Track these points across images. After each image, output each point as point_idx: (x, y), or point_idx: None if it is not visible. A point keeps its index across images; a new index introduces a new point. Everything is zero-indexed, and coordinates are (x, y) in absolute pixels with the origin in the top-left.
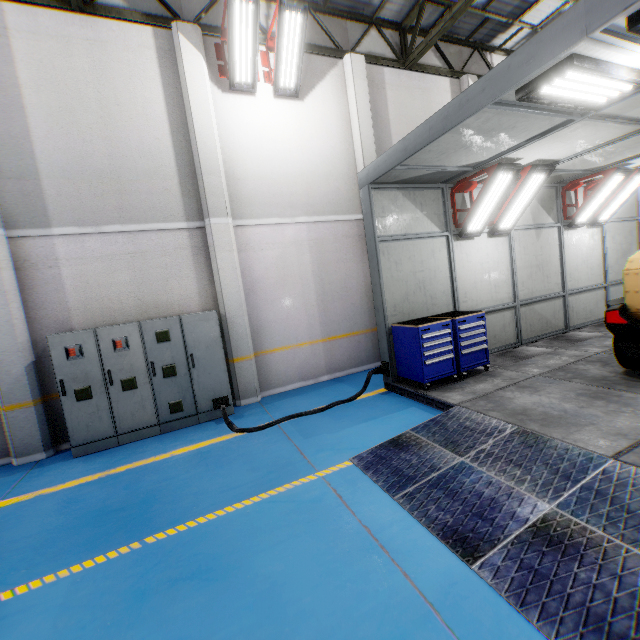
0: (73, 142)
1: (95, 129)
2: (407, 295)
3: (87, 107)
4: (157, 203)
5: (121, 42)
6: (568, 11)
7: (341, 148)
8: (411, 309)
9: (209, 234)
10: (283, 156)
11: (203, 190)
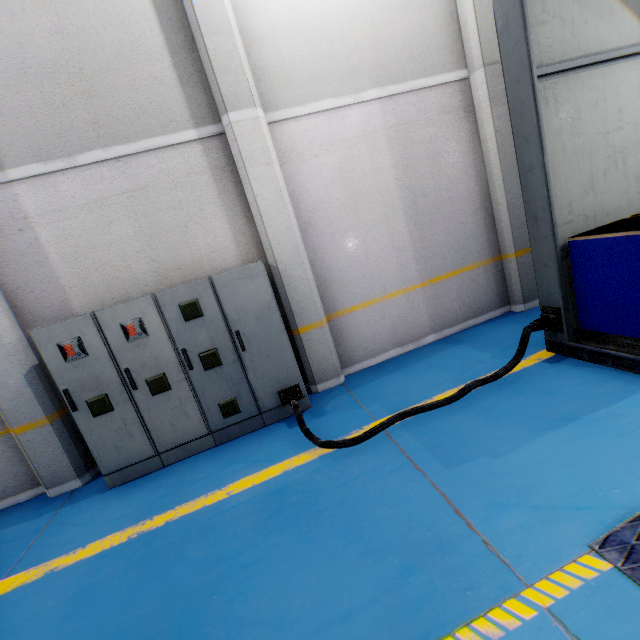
0: None
1: None
2: (591, 180)
3: None
4: (146, 104)
5: None
6: None
7: None
8: (598, 206)
9: (232, 141)
10: None
11: (209, 66)
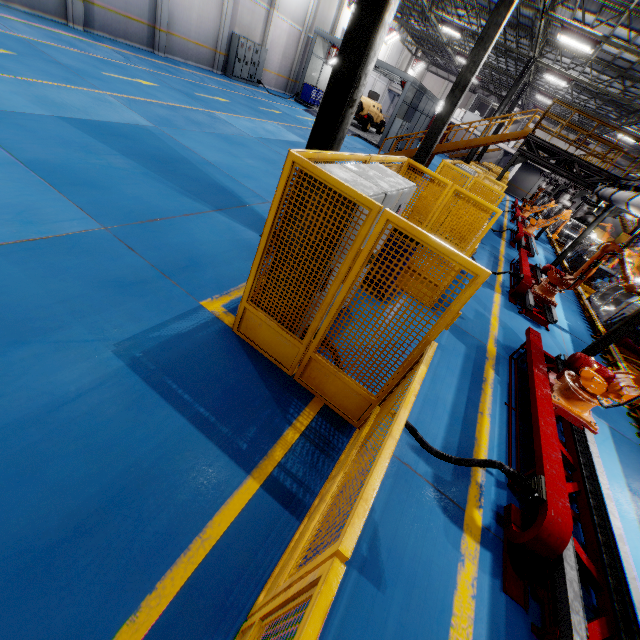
0: None
1: None
2: (310, 75)
3: None
4: None
5: None
6: None
7: None
8: (309, 80)
9: (271, 17)
10: None
11: None
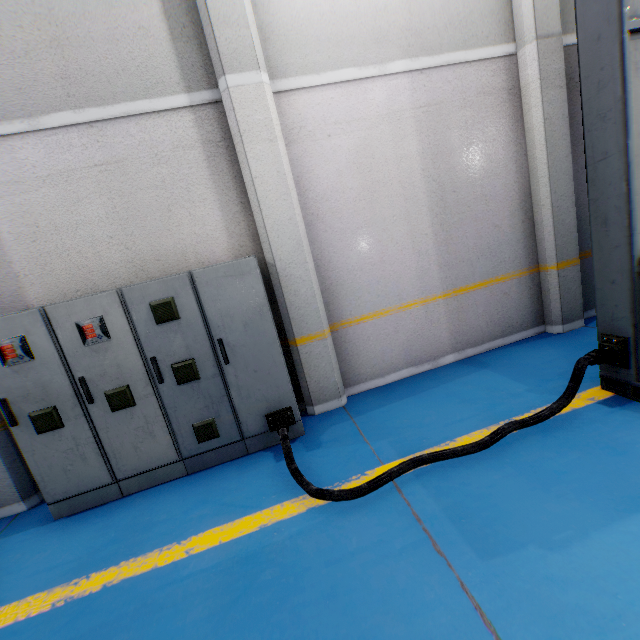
0: None
1: None
2: None
3: None
4: (128, 60)
5: None
6: None
7: None
8: None
9: (228, 110)
10: None
11: (206, 16)
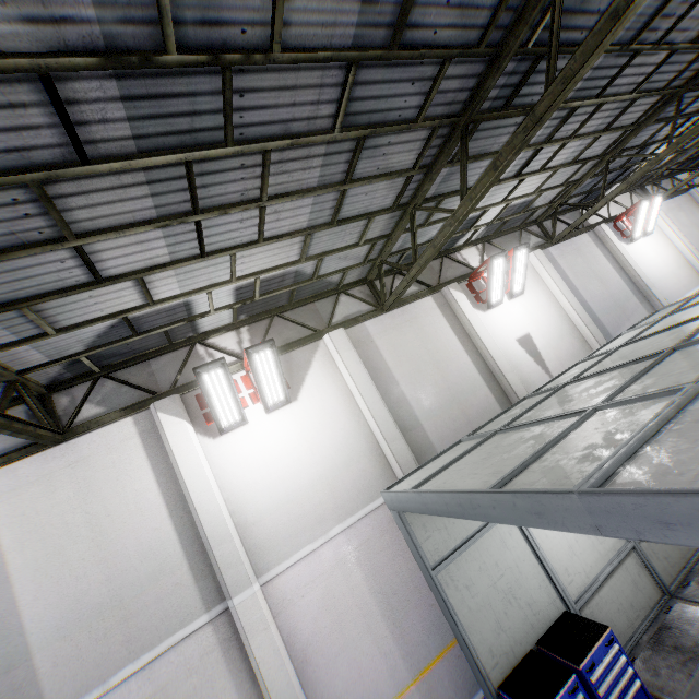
0: (65, 587)
1: (88, 557)
2: (498, 622)
3: (76, 537)
4: (169, 608)
5: (103, 447)
6: (561, 494)
7: (351, 424)
8: (512, 640)
9: (236, 619)
10: (294, 469)
11: (217, 567)
